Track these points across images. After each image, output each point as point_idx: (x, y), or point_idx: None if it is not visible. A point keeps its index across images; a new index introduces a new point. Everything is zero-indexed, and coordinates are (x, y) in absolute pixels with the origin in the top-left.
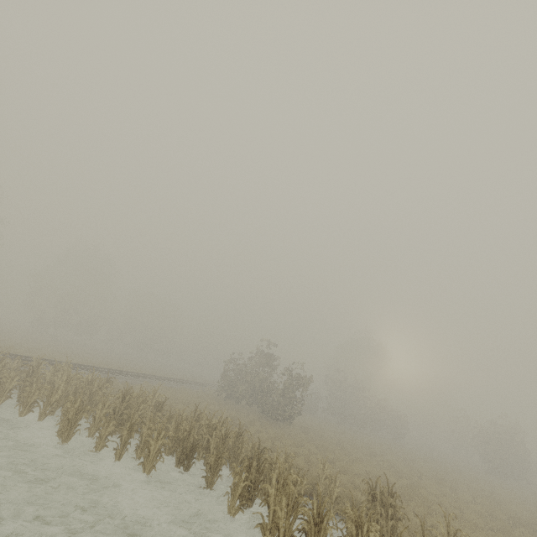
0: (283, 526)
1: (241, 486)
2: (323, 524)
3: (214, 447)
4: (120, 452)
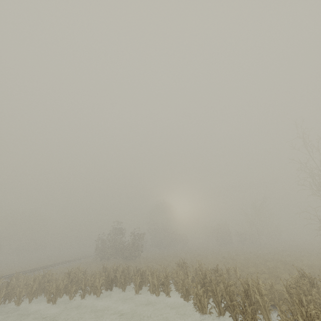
0: (156, 284)
1: (138, 282)
2: (168, 278)
3: (119, 277)
4: (83, 295)
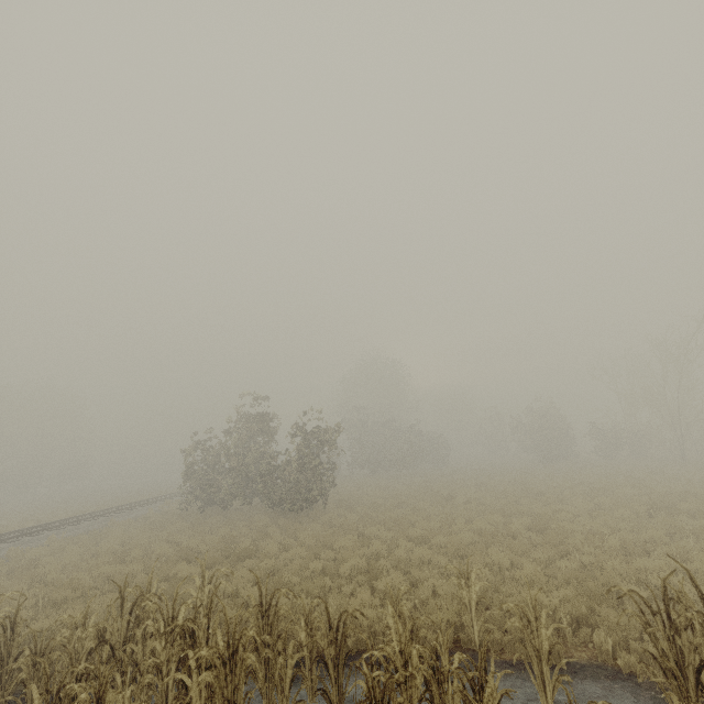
0: None
1: None
2: None
3: (203, 701)
4: None
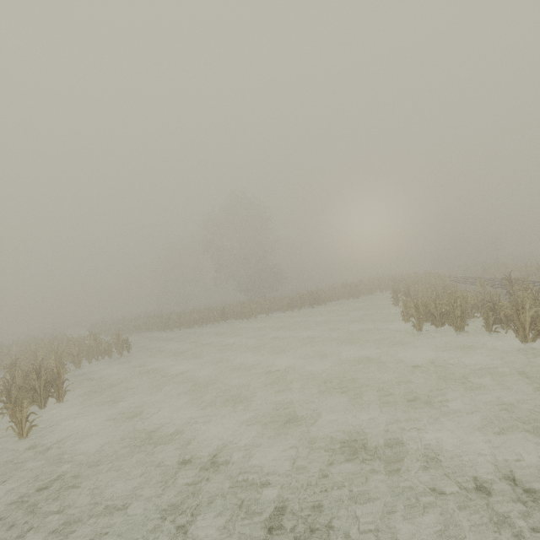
0: None
1: None
2: None
3: None
4: None
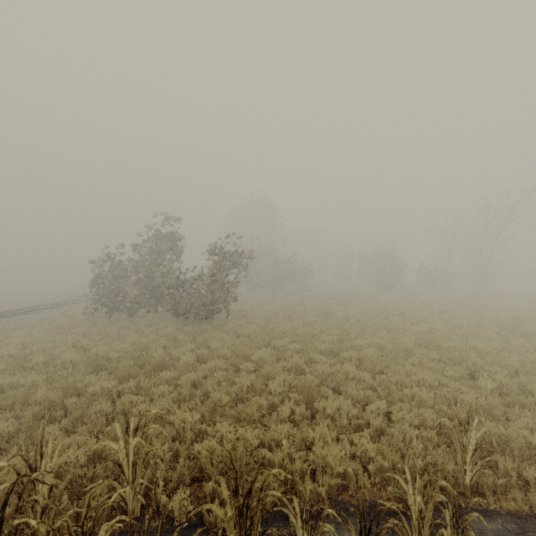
0: None
1: None
2: None
3: None
4: None
